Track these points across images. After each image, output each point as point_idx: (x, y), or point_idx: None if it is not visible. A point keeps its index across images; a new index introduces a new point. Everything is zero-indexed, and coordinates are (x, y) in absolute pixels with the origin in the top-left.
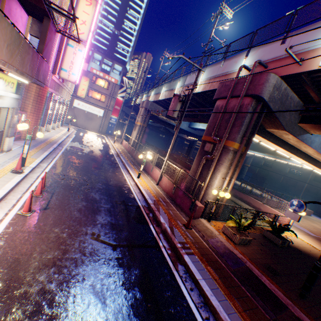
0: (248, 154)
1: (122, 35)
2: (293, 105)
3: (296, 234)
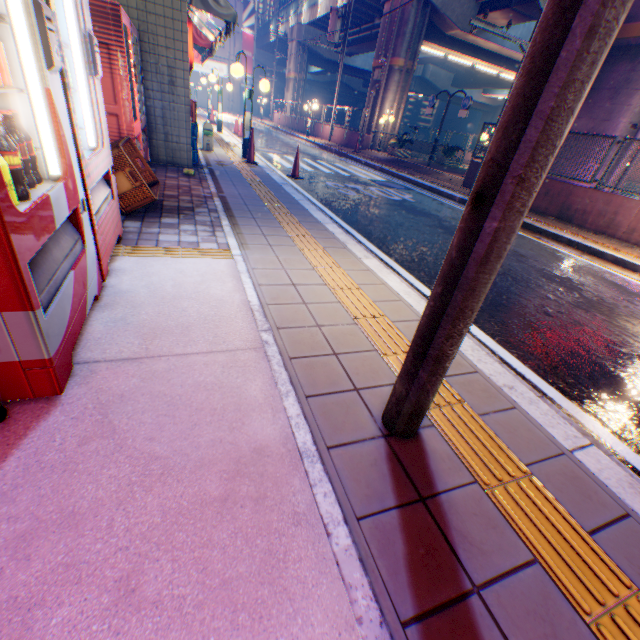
0: (497, 102)
1: None
2: None
3: (462, 151)
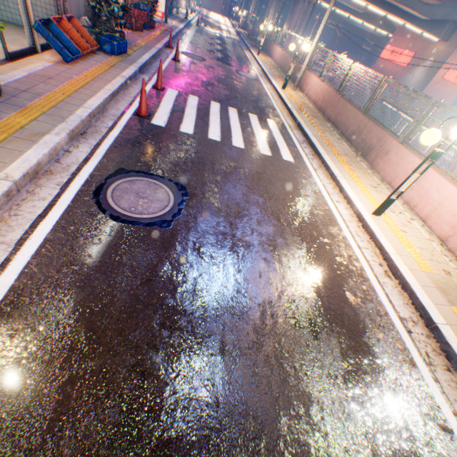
0: (381, 34)
1: None
2: None
3: None
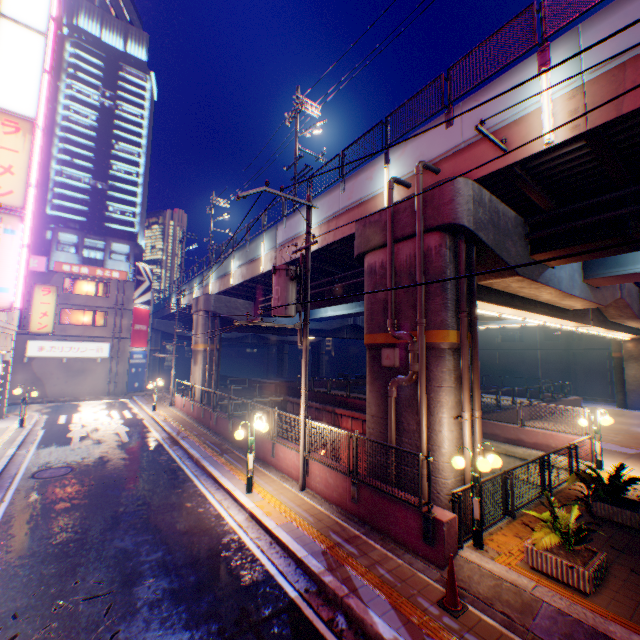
0: None
1: (114, 188)
2: (510, 225)
3: None
